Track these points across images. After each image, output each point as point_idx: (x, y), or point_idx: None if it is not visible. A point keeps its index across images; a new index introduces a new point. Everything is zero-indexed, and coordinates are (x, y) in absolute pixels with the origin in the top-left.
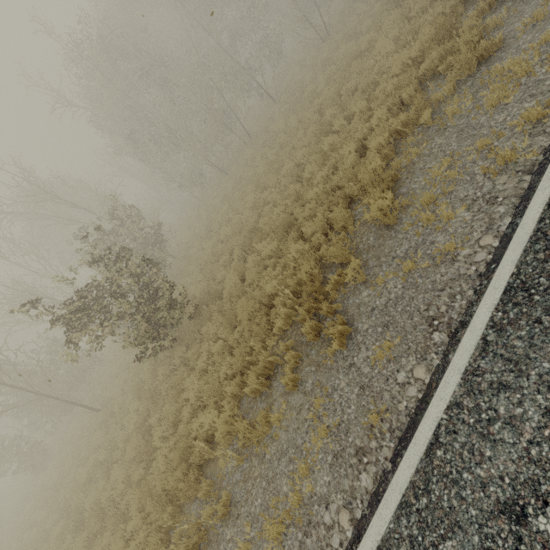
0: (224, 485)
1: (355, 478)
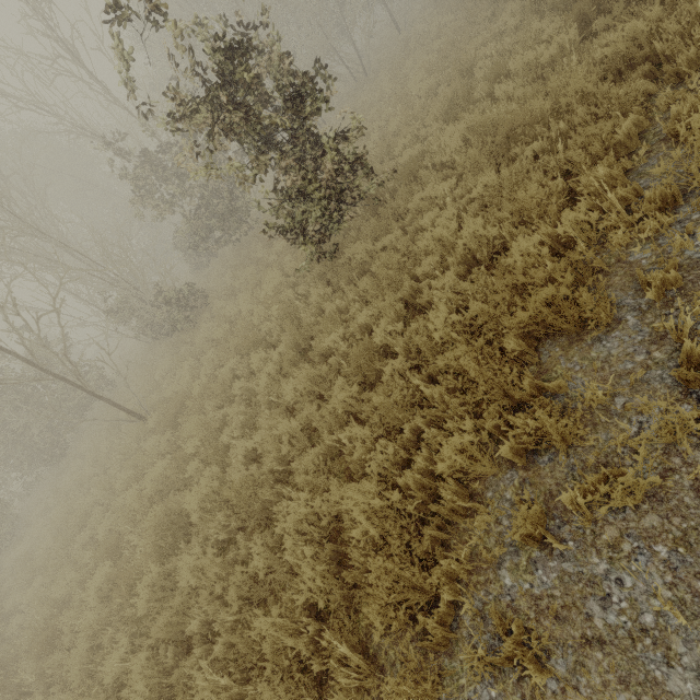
0: None
1: None
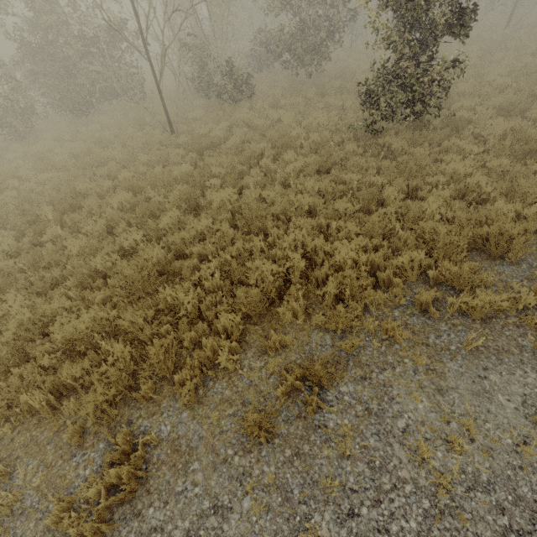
0: None
1: None
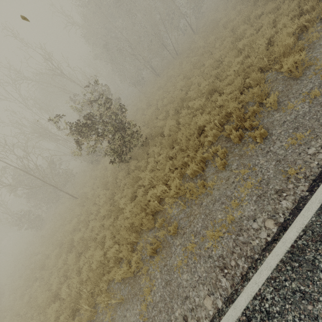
0: (172, 221)
1: (276, 204)
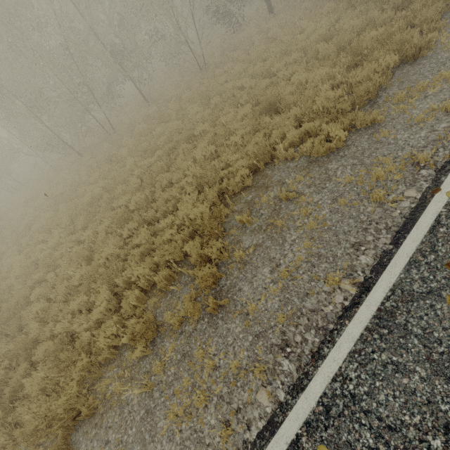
0: None
1: None
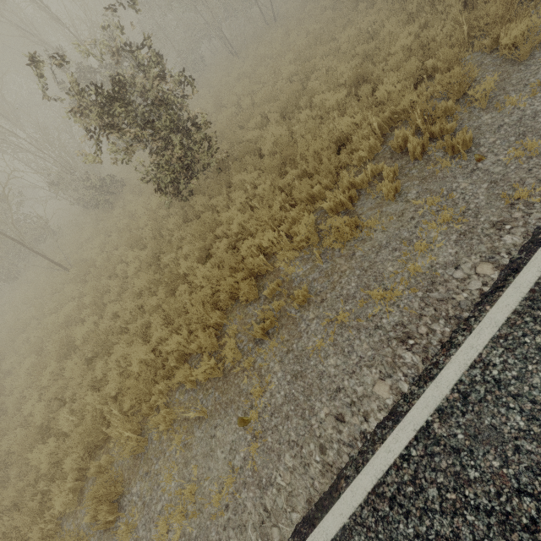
0: (295, 285)
1: (495, 241)
